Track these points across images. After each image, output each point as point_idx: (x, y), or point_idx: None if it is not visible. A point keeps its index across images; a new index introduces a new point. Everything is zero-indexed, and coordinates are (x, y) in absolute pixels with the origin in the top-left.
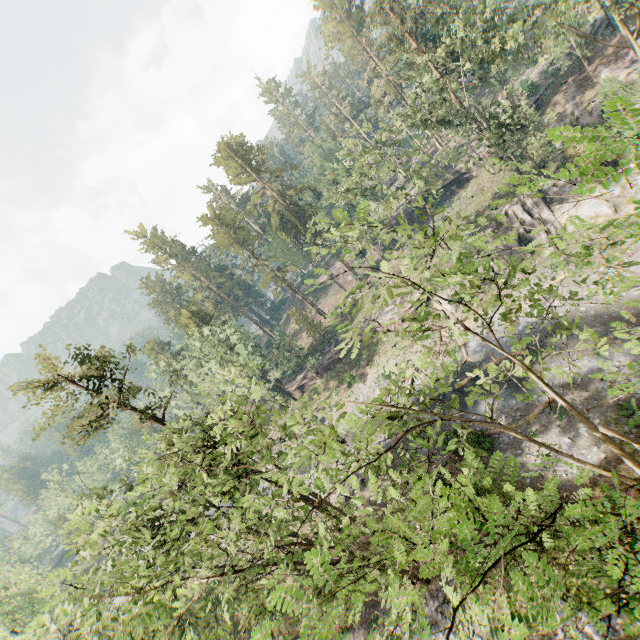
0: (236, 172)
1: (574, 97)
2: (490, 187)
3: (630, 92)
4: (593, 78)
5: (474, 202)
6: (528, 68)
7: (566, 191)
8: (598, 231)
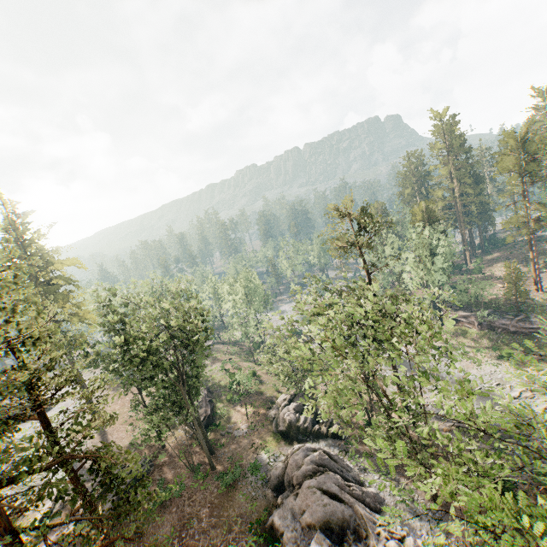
0: None
1: None
2: None
3: None
4: None
5: None
6: None
7: None
8: None
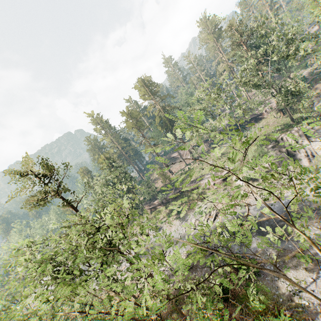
0: (143, 93)
1: None
2: (273, 124)
3: None
4: None
5: (263, 130)
6: (301, 70)
7: (319, 132)
8: None
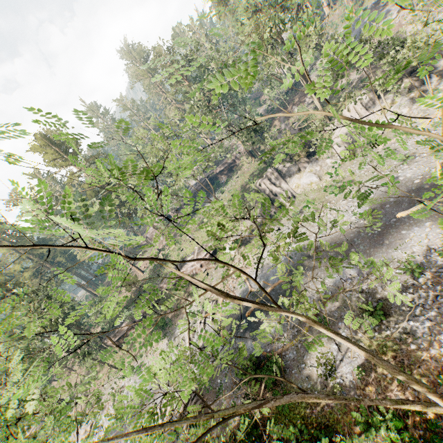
0: (53, 157)
1: (284, 121)
2: (248, 171)
3: (311, 118)
4: (292, 112)
5: (239, 180)
6: (257, 108)
7: (291, 169)
8: (314, 191)
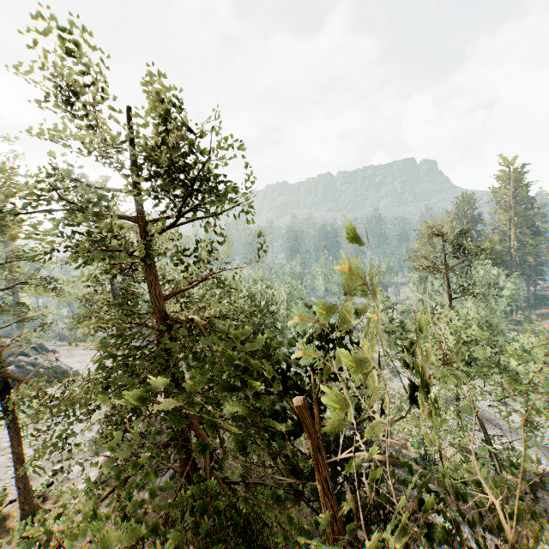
0: None
1: None
2: None
3: None
4: None
5: None
6: None
7: None
8: None
